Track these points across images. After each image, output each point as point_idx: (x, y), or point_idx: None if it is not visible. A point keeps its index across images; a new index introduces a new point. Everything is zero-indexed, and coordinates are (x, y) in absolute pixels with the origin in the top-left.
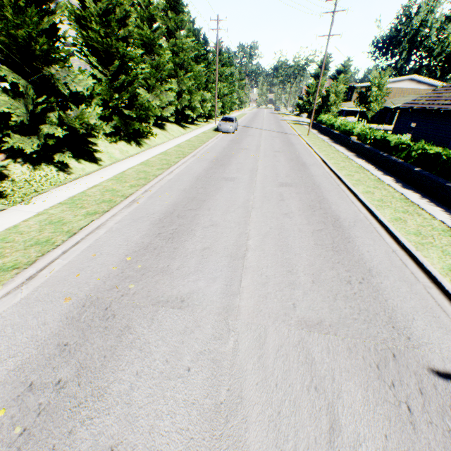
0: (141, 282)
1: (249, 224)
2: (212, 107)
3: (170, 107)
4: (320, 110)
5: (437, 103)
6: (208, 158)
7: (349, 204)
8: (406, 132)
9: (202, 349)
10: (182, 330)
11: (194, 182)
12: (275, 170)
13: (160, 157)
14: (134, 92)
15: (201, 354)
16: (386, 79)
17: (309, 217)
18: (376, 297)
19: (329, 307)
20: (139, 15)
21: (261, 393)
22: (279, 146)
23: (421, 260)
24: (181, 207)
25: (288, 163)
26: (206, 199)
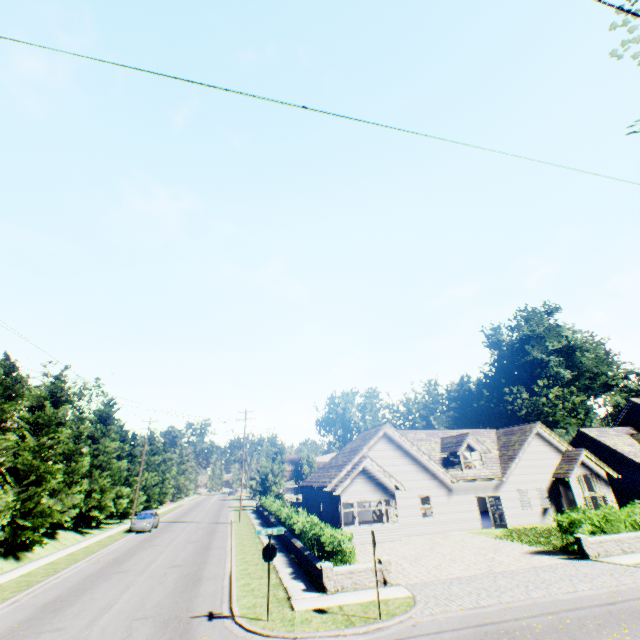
0: (29, 629)
1: (126, 592)
2: (131, 502)
3: (73, 509)
4: (266, 490)
5: (312, 480)
6: (106, 558)
7: (220, 568)
8: (307, 504)
9: (70, 636)
10: (58, 635)
11: (83, 579)
12: (175, 556)
13: (46, 566)
14: (40, 499)
15: (69, 637)
16: (313, 457)
17: (179, 580)
18: (189, 603)
19: (156, 611)
20: (69, 433)
21: (98, 637)
22: (197, 536)
23: (233, 583)
24: (66, 595)
25: (194, 549)
26: (93, 587)
